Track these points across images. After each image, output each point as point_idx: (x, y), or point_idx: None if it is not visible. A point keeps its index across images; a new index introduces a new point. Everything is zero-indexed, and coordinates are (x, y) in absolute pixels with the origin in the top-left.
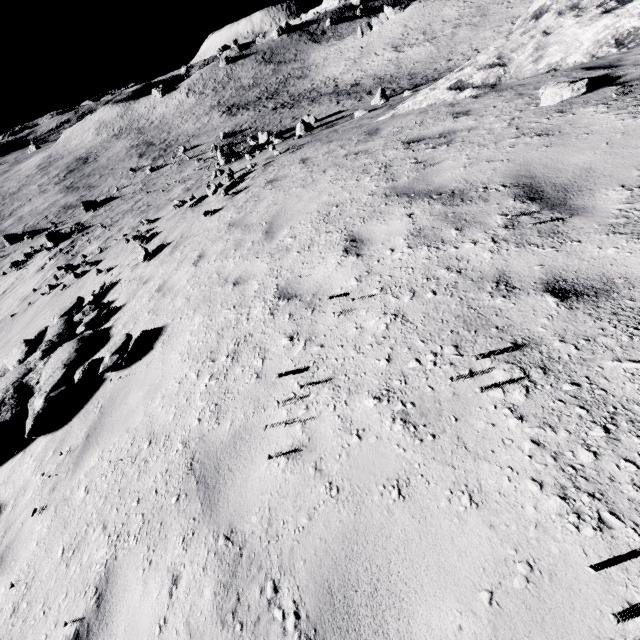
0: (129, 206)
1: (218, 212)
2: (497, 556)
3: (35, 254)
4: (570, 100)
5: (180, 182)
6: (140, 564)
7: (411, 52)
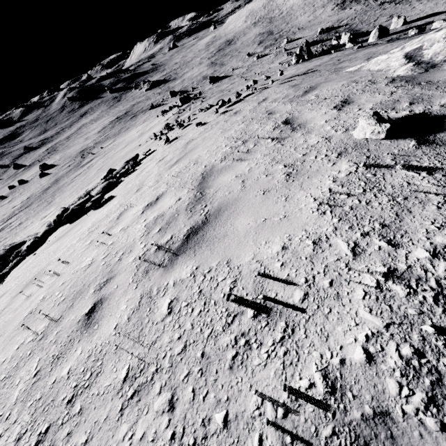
0: (225, 87)
1: (203, 126)
2: None
3: (173, 108)
4: (371, 140)
5: (261, 74)
6: (5, 297)
7: None
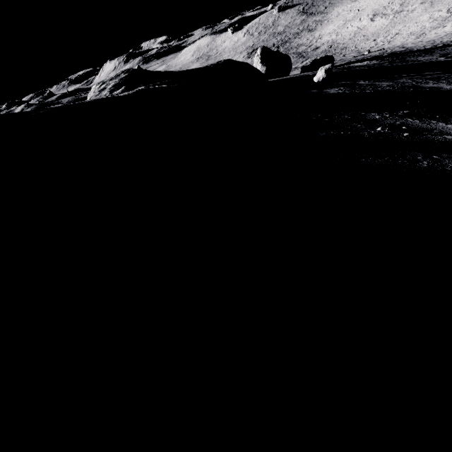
0: None
1: None
2: None
3: None
4: None
5: None
6: None
7: (375, 23)
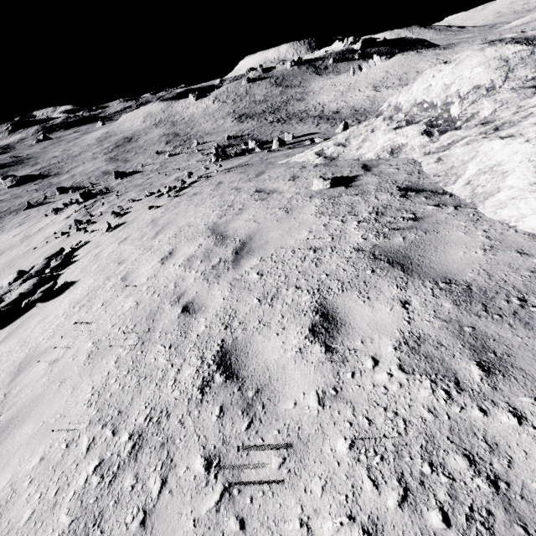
0: (142, 181)
1: (158, 208)
2: (57, 411)
3: (70, 205)
4: (323, 190)
5: (181, 169)
6: None
7: (386, 93)
